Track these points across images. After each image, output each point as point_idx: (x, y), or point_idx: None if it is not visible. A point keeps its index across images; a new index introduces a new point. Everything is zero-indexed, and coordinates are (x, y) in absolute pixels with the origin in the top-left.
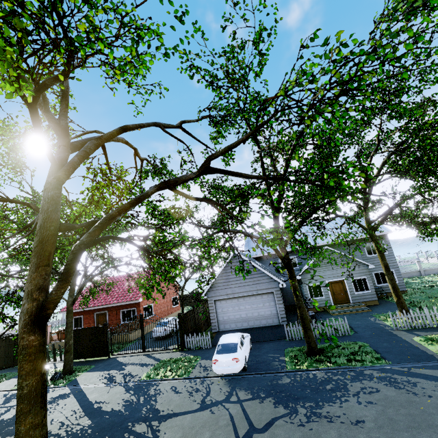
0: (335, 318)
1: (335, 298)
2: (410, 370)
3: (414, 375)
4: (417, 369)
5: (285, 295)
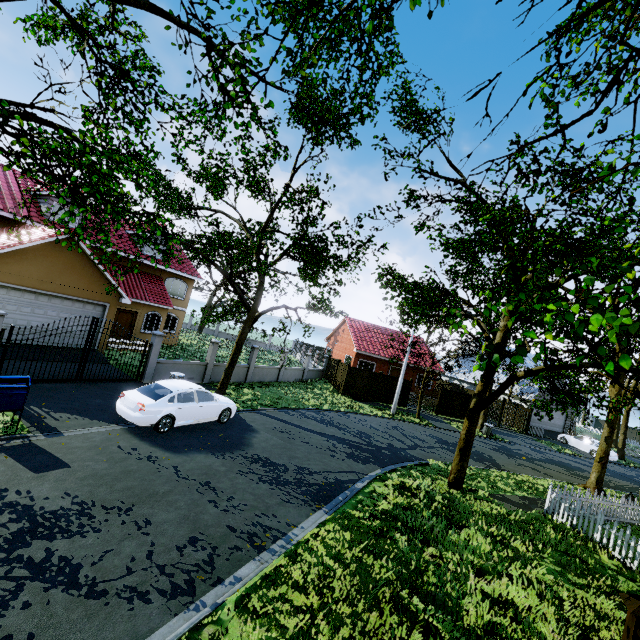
0: None
1: None
2: None
3: None
4: None
5: None
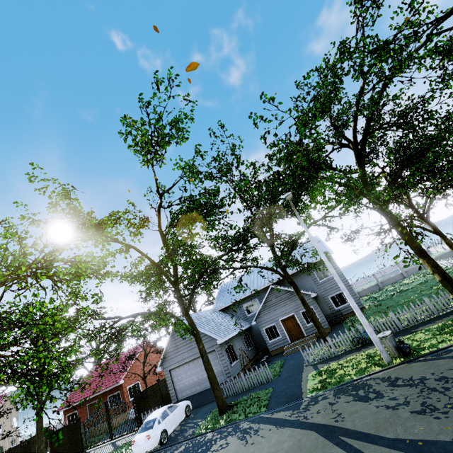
0: (279, 360)
1: (291, 334)
2: (271, 415)
3: (267, 421)
4: (276, 413)
5: (257, 340)
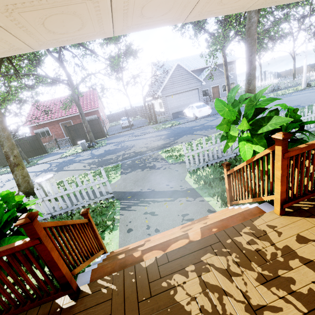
0: None
1: (214, 96)
2: None
3: None
4: None
5: None
